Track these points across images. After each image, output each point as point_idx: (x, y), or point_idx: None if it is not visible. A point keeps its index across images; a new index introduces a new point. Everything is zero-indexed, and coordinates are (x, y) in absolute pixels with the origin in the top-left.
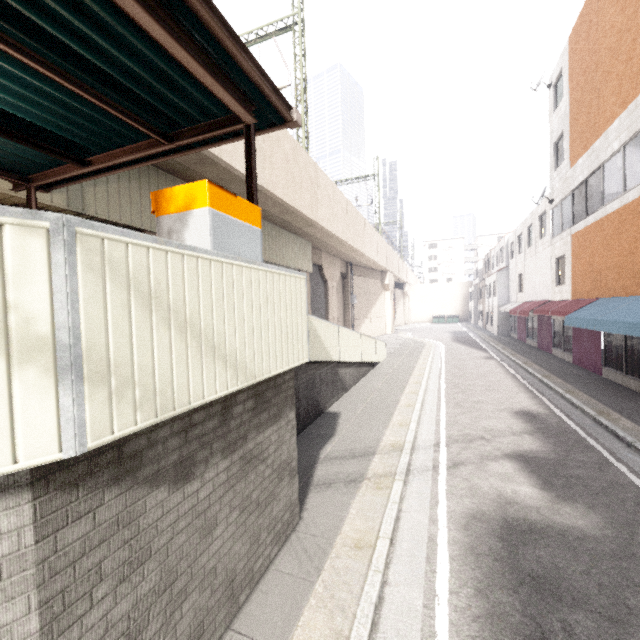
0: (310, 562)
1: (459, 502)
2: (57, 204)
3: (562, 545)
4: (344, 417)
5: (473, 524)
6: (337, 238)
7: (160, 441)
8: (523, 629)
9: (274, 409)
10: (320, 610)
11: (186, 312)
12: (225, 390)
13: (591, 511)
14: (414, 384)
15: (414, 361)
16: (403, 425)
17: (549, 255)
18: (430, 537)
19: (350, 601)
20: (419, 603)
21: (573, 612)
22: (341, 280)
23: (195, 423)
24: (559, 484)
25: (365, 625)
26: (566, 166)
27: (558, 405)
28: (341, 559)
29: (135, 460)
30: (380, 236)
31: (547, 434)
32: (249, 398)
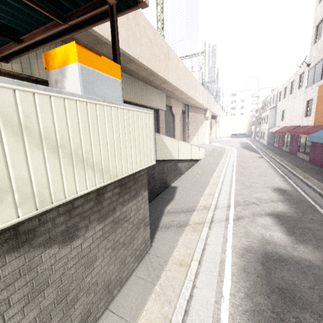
0: (154, 272)
1: (239, 240)
2: (15, 70)
3: (298, 270)
4: (179, 189)
5: (246, 254)
6: (180, 90)
7: (49, 220)
8: (272, 321)
9: (133, 192)
10: (157, 301)
11: (57, 138)
12: (94, 186)
13: (316, 250)
14: (218, 171)
15: (219, 158)
16: (211, 195)
17: (303, 99)
18: (221, 260)
19: (174, 297)
20: (212, 300)
21: (303, 312)
22: (182, 114)
23: (76, 206)
24: (297, 232)
25: (181, 313)
26: (322, 41)
27: (299, 185)
28: (171, 271)
29: (30, 234)
30: (204, 89)
31: (292, 202)
32: (116, 187)
